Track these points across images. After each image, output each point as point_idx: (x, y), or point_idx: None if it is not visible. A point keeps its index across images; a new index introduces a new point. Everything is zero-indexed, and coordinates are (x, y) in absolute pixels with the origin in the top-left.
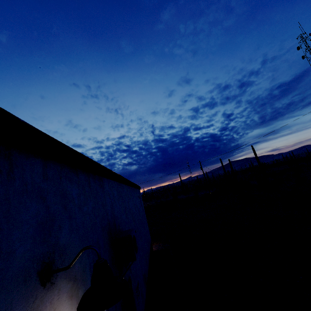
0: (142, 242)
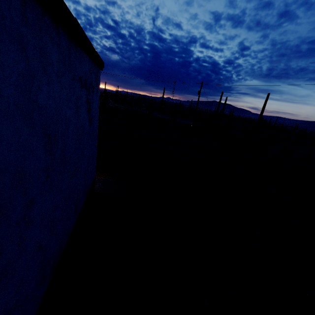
0: (1, 292)
